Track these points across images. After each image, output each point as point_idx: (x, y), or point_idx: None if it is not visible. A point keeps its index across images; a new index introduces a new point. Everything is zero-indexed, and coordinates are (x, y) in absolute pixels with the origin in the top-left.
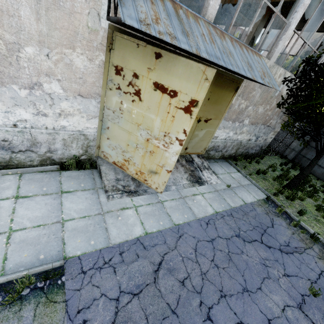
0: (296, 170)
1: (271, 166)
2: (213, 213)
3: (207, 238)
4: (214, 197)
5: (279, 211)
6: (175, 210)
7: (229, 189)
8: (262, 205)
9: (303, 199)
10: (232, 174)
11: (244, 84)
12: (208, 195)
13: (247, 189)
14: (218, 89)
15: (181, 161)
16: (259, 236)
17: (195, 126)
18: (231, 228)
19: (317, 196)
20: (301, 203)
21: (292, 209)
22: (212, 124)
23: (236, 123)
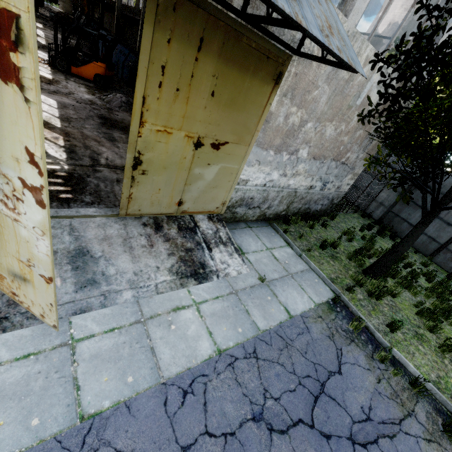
0: (384, 237)
1: (346, 233)
2: (211, 357)
3: (171, 448)
4: (226, 309)
5: (355, 328)
6: (105, 365)
7: (263, 286)
8: (324, 316)
9: (396, 294)
10: (275, 252)
11: (294, 68)
12: (213, 305)
13: (300, 282)
14: (235, 71)
15: (168, 230)
16: (308, 406)
17: (191, 157)
18: (245, 396)
19: (417, 286)
20: (392, 302)
21: (377, 319)
22: (232, 154)
23: (283, 154)
